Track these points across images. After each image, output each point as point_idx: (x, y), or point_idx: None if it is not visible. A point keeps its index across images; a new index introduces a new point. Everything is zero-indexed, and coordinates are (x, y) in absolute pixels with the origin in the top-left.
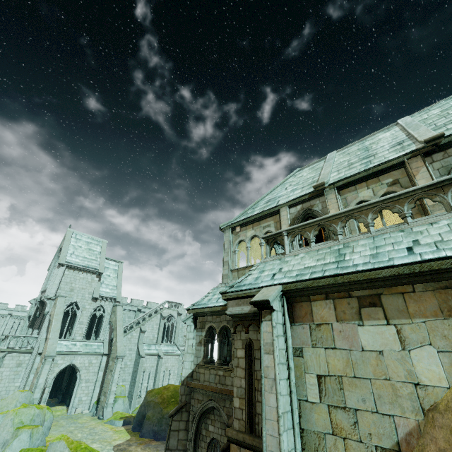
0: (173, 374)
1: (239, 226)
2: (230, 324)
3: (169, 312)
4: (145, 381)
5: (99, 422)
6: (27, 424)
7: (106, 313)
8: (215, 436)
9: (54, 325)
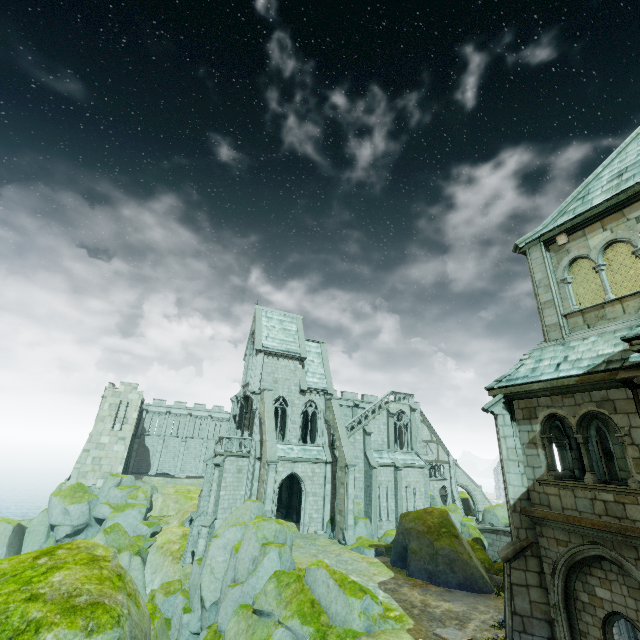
0: (419, 493)
1: (564, 233)
2: (607, 408)
3: (397, 407)
4: (384, 500)
5: (342, 548)
6: (271, 541)
7: (319, 409)
8: (619, 609)
9: (267, 425)
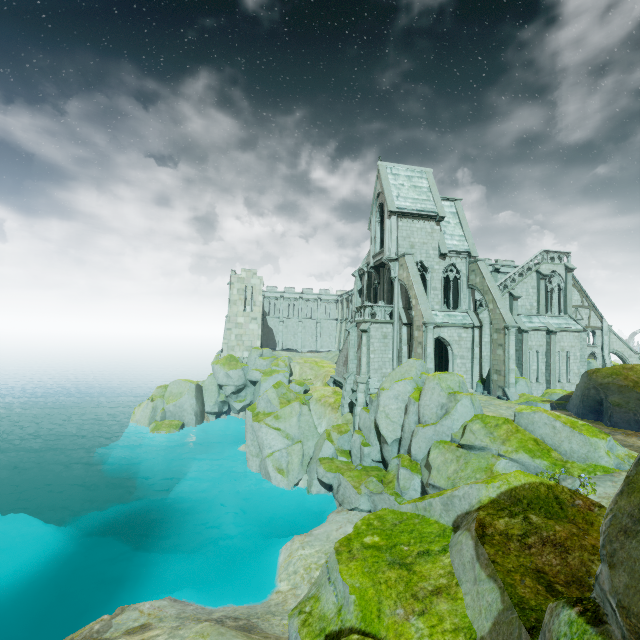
0: (573, 358)
1: None
2: None
3: (549, 268)
4: (533, 364)
5: (506, 402)
6: (457, 391)
7: (461, 274)
8: None
9: (416, 289)
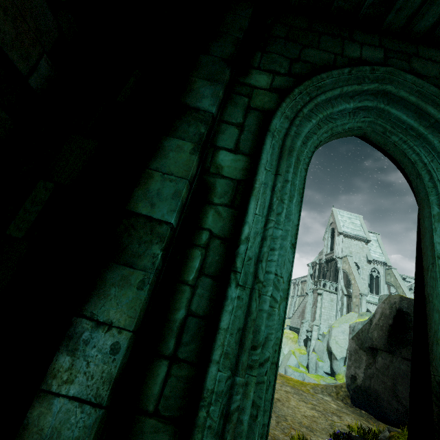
0: None
1: None
2: None
3: None
4: None
5: None
6: None
7: (381, 274)
8: None
9: (354, 275)
